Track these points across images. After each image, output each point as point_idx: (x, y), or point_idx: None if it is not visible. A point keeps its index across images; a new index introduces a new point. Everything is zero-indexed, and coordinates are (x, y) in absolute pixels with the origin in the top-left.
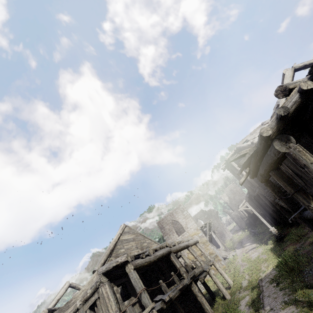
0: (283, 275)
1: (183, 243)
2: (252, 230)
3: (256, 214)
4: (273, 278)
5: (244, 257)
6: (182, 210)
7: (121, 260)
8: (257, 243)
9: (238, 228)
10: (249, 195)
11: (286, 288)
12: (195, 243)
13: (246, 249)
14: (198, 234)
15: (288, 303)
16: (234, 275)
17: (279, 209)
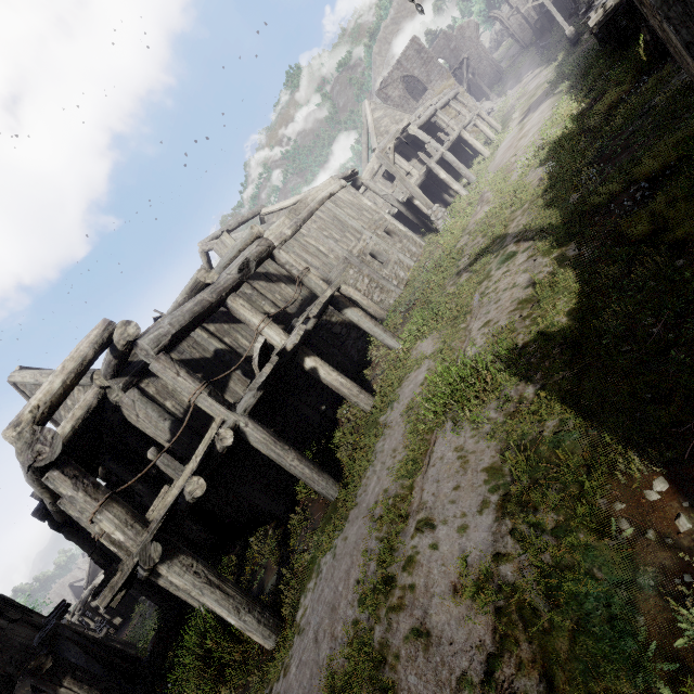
0: (553, 85)
1: (444, 99)
2: (542, 44)
3: (550, 10)
4: (544, 93)
5: (520, 95)
6: (417, 49)
7: (403, 126)
8: (543, 66)
9: (516, 50)
10: None
11: (550, 93)
12: (456, 96)
13: (524, 83)
14: (449, 86)
15: (546, 101)
16: (504, 120)
17: None
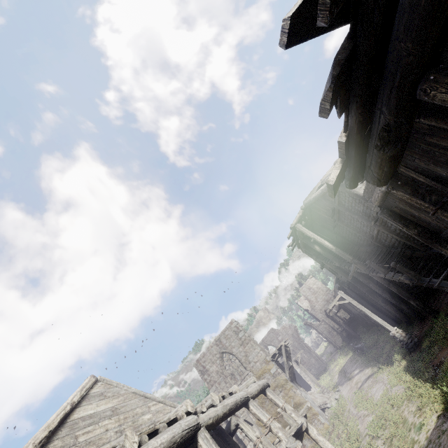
0: None
1: (235, 396)
2: (356, 345)
3: (361, 309)
4: None
5: (358, 399)
6: (235, 330)
7: None
8: (373, 366)
9: (332, 349)
10: (339, 284)
11: None
12: (263, 390)
13: (356, 381)
14: (269, 370)
15: None
16: (352, 446)
17: (396, 292)
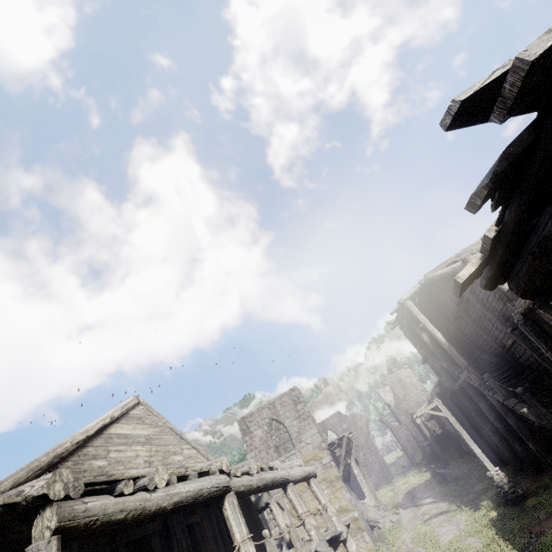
0: None
1: (274, 472)
2: (438, 470)
3: (458, 429)
4: None
5: (420, 532)
6: (295, 399)
7: (30, 490)
8: (452, 503)
9: (406, 462)
10: (440, 389)
11: None
12: (307, 478)
13: (423, 511)
14: (321, 458)
15: None
16: None
17: (513, 425)
